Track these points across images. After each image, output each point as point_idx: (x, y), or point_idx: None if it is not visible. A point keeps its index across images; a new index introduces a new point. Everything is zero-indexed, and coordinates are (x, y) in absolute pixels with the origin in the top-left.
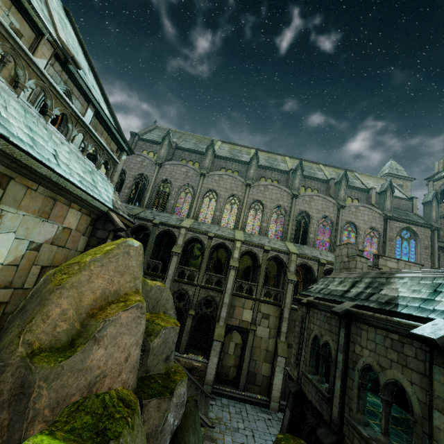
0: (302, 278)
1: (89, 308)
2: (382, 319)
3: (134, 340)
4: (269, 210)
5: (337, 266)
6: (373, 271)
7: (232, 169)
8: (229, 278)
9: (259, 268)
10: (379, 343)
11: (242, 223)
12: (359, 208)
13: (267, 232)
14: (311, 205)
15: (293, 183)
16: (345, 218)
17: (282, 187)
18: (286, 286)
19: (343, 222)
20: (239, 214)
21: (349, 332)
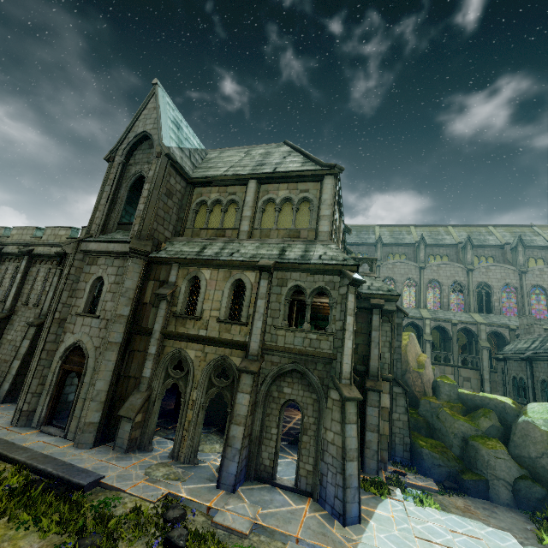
0: (494, 344)
1: (415, 358)
2: (543, 355)
3: (431, 369)
4: (446, 287)
5: (522, 332)
6: (544, 333)
7: (398, 253)
8: (427, 350)
9: (451, 339)
10: (545, 368)
11: (423, 302)
12: (543, 270)
13: (449, 306)
14: (488, 275)
15: (465, 258)
16: (529, 282)
17: (454, 264)
18: (480, 352)
19: (527, 286)
20: (418, 294)
21: (531, 367)
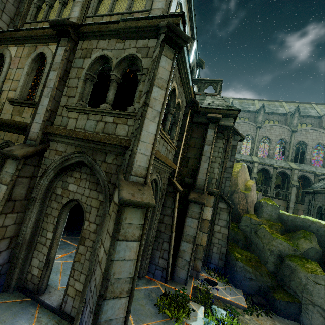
0: (301, 185)
1: (244, 183)
2: None
3: (256, 193)
4: (274, 142)
5: None
6: None
7: (243, 117)
8: None
9: (271, 178)
10: None
11: (255, 151)
12: None
13: (273, 156)
14: (307, 136)
15: (292, 122)
16: None
17: (283, 126)
18: (290, 188)
19: None
20: (253, 146)
21: None
